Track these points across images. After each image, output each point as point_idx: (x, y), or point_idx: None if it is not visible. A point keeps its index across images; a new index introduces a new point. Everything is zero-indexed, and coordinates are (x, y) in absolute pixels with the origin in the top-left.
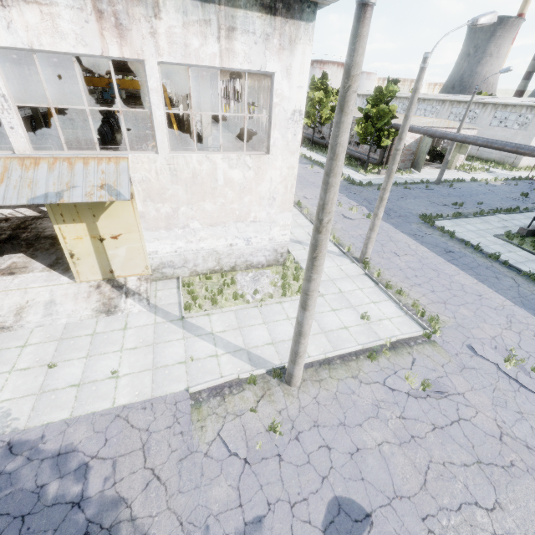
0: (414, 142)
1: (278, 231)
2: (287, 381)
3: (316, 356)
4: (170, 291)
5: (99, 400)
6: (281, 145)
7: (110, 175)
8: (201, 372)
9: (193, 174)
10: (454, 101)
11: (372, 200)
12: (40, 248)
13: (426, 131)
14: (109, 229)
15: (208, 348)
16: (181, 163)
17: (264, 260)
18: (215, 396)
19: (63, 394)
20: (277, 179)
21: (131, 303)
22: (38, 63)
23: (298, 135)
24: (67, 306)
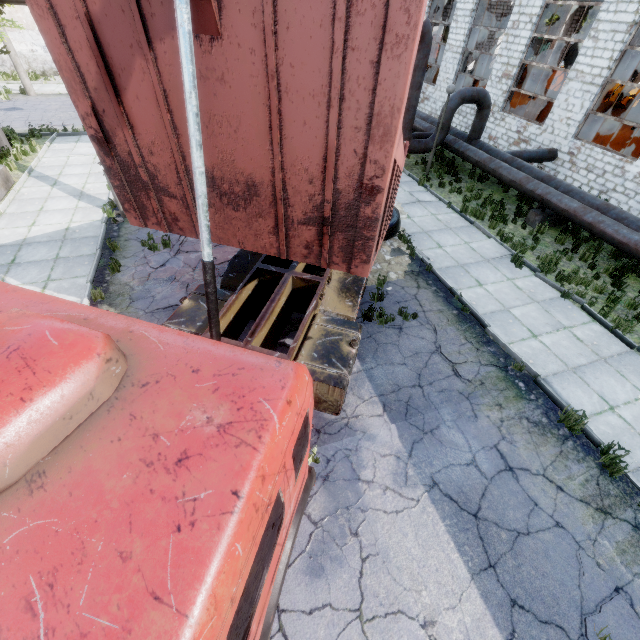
0: None
1: None
2: (27, 94)
3: (53, 91)
4: None
5: None
6: None
7: None
8: None
9: None
10: None
11: None
12: None
13: None
14: None
15: None
16: None
17: None
18: None
19: None
20: None
21: None
22: None
23: None
24: None
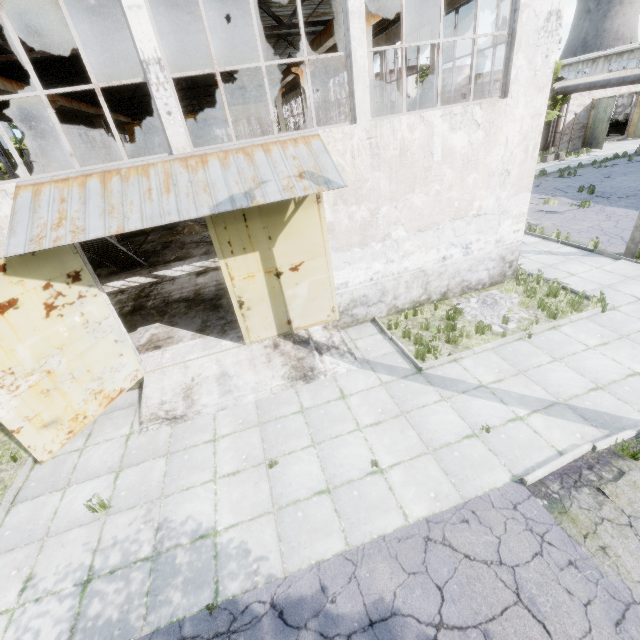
0: (583, 111)
1: (509, 227)
2: None
3: None
4: (373, 338)
5: (378, 514)
6: (525, 78)
7: (305, 159)
8: (516, 448)
9: (400, 149)
10: (611, 55)
11: (564, 188)
12: (176, 314)
13: (623, 79)
14: (287, 257)
15: (495, 408)
16: (386, 133)
17: (486, 276)
18: (576, 487)
19: (313, 508)
20: (514, 138)
21: (331, 362)
22: (200, 1)
23: (550, 57)
24: (246, 377)
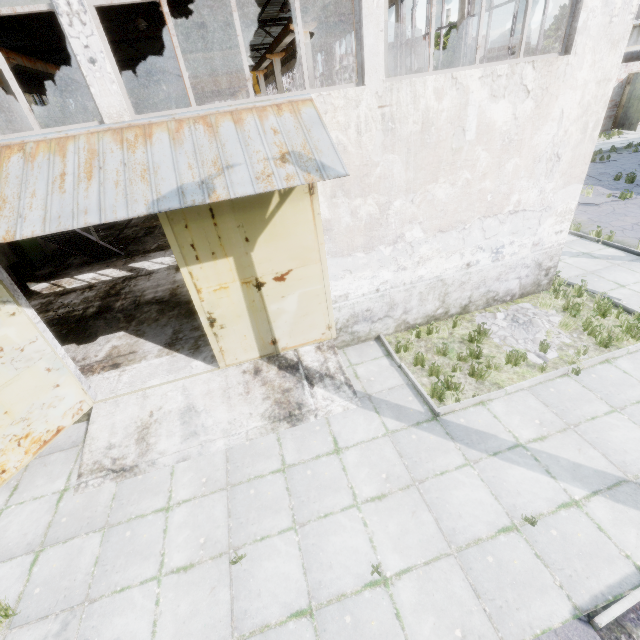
0: (617, 87)
1: (551, 227)
2: None
3: None
4: (377, 363)
5: None
6: (596, 26)
7: (291, 134)
8: (575, 555)
9: (423, 123)
10: None
11: (597, 175)
12: (145, 320)
13: None
14: (270, 263)
15: (540, 483)
16: (404, 100)
17: (516, 286)
18: None
19: None
20: (571, 112)
21: (324, 396)
22: None
23: None
24: (217, 414)
